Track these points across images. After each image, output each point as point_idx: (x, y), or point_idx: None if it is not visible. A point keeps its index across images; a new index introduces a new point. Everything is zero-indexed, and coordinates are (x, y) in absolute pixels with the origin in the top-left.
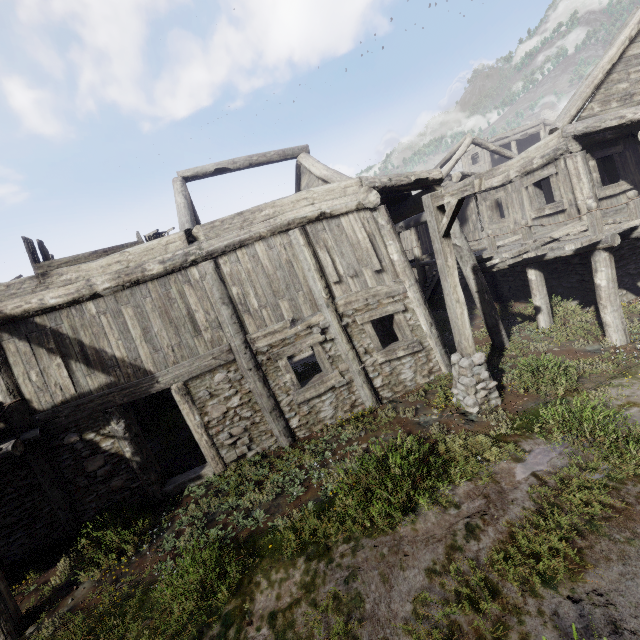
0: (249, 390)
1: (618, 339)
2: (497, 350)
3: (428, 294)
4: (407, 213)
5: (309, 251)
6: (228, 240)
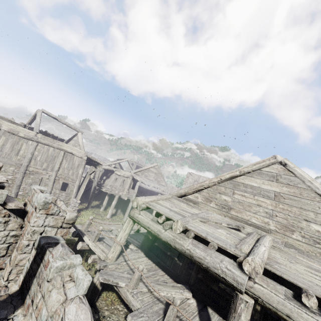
0: (16, 177)
1: (108, 216)
2: (86, 208)
3: (85, 190)
4: (92, 165)
5: (62, 158)
6: (46, 142)
